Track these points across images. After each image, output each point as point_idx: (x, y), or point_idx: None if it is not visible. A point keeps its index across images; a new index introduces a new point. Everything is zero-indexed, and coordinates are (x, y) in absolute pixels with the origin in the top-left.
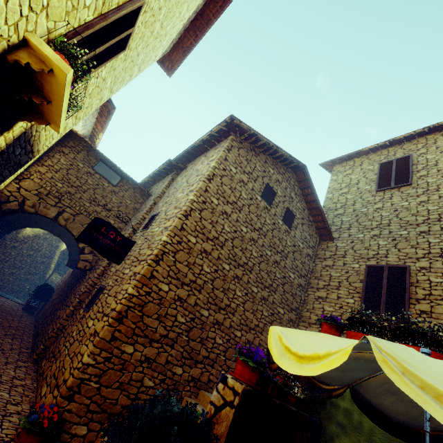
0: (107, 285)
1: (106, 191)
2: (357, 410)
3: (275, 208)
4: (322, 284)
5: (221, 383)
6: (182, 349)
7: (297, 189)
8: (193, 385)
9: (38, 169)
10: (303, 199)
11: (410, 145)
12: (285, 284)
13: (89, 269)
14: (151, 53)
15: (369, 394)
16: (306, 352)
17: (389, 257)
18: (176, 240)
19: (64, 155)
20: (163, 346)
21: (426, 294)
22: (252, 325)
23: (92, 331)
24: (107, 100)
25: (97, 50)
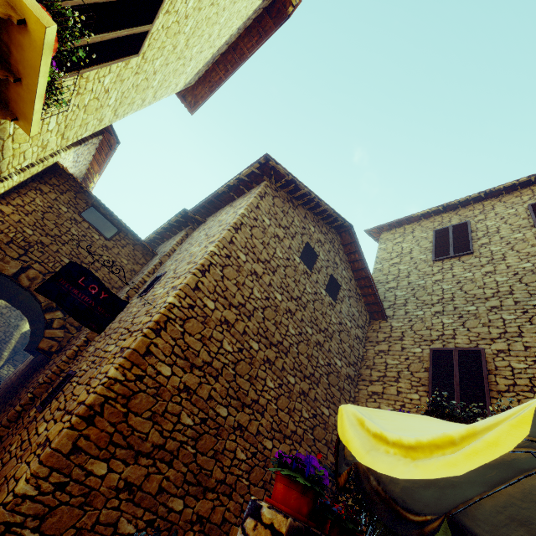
0: (79, 370)
1: (95, 245)
2: None
3: (317, 273)
4: (376, 376)
5: (250, 518)
6: (185, 469)
7: (342, 254)
8: (199, 530)
9: (0, 208)
10: (349, 267)
11: (465, 211)
12: (330, 374)
13: (56, 351)
14: (171, 78)
15: (482, 528)
16: (421, 437)
17: (457, 338)
18: (188, 303)
19: (41, 194)
20: (156, 463)
21: (509, 384)
22: (287, 432)
23: (42, 439)
24: (110, 133)
25: (100, 36)
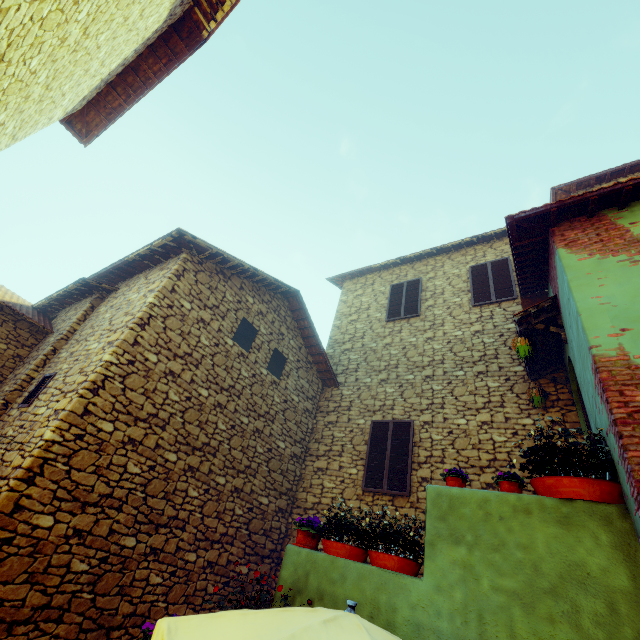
0: None
1: None
2: None
3: (257, 352)
4: (323, 450)
5: None
6: (81, 618)
7: (290, 321)
8: None
9: None
10: (299, 334)
11: (420, 266)
12: (271, 460)
13: None
14: (36, 117)
15: None
16: None
17: (395, 409)
18: (74, 434)
19: None
20: (39, 626)
21: (427, 456)
22: (216, 536)
23: None
24: None
25: None
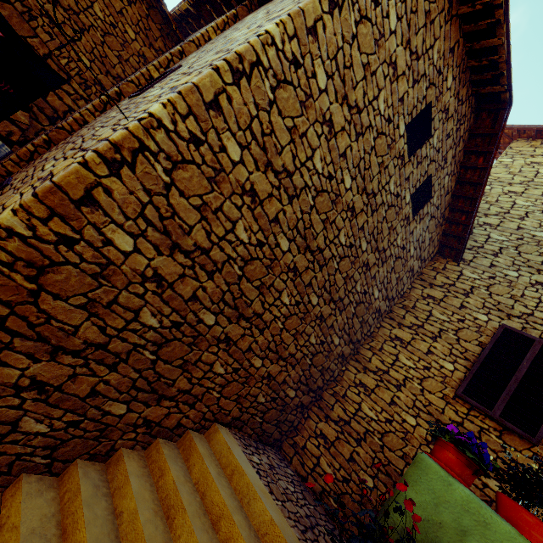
0: (11, 182)
1: None
2: None
3: (415, 165)
4: (410, 321)
5: None
6: (136, 375)
7: (460, 148)
8: (144, 432)
9: None
10: (457, 173)
11: None
12: (360, 304)
13: (19, 143)
14: None
15: None
16: None
17: None
18: (189, 130)
19: None
20: (90, 364)
21: None
22: (285, 353)
23: None
24: None
25: None
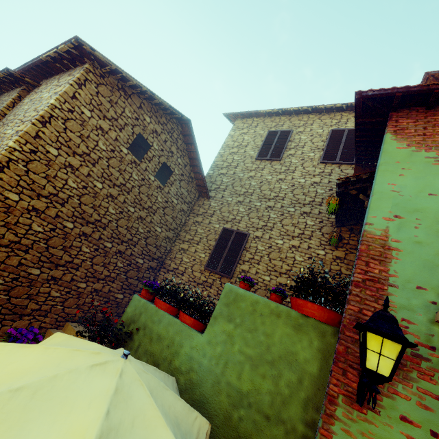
0: None
1: None
2: (136, 357)
3: (148, 162)
4: (188, 238)
5: None
6: None
7: (181, 143)
8: None
9: None
10: (187, 155)
11: (296, 120)
12: (149, 238)
13: None
14: None
15: None
16: None
17: (241, 223)
18: None
19: None
20: None
21: (250, 258)
22: (102, 276)
23: None
24: None
25: None
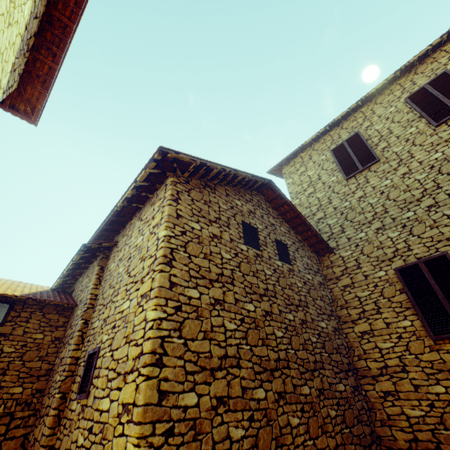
0: None
1: None
2: None
3: (265, 248)
4: (355, 314)
5: None
6: None
7: (271, 211)
8: None
9: None
10: (282, 220)
11: (349, 123)
12: (325, 344)
13: None
14: None
15: None
16: None
17: (413, 249)
18: (161, 433)
19: None
20: None
21: None
22: None
23: None
24: None
25: None
